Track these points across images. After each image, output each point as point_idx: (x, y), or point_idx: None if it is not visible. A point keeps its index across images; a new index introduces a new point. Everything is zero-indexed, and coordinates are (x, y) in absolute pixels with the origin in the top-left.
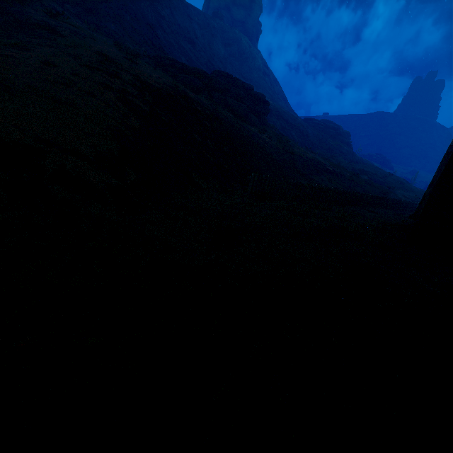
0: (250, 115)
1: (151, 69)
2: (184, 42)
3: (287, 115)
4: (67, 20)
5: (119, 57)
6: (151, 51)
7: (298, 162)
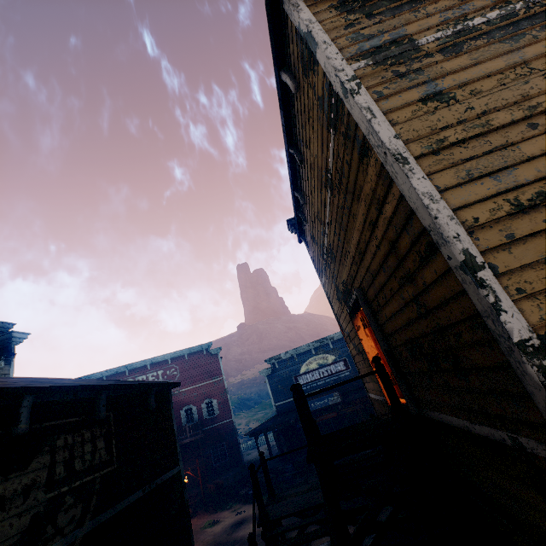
0: None
1: None
2: None
3: None
4: None
5: None
6: None
7: None
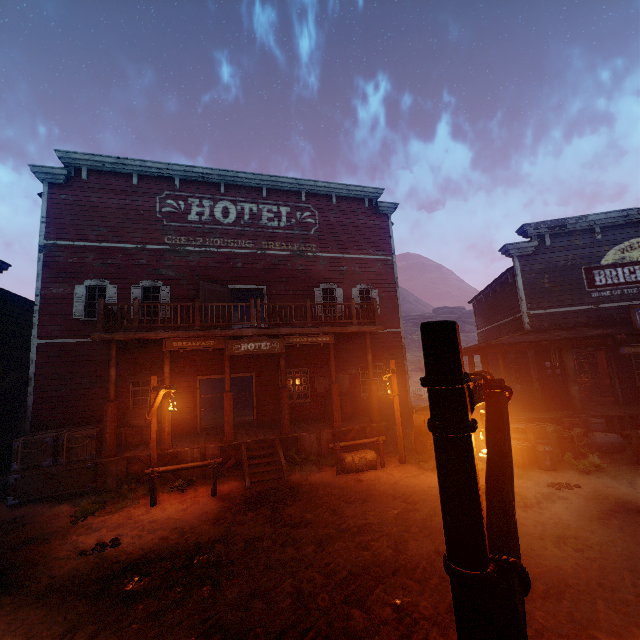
0: None
1: None
2: None
3: None
4: None
5: None
6: None
7: None
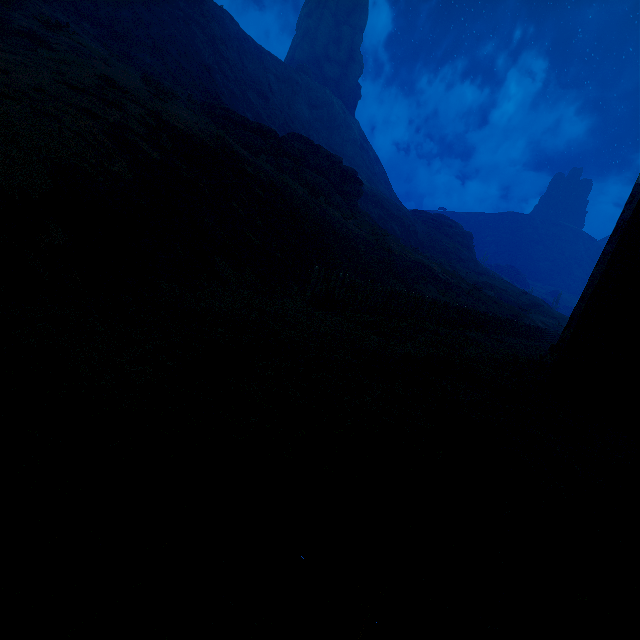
0: (333, 195)
1: (186, 112)
2: (253, 95)
3: (389, 203)
4: (72, 35)
5: (136, 88)
6: (201, 97)
7: (396, 263)
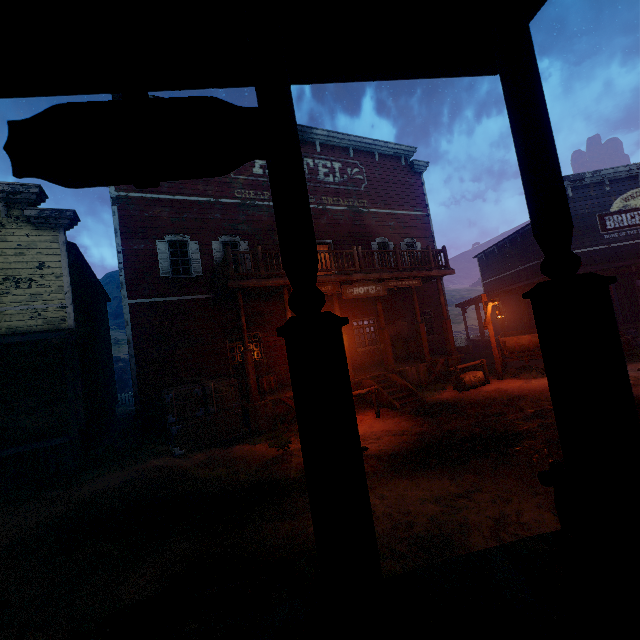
0: None
1: None
2: None
3: None
4: None
5: None
6: None
7: None
